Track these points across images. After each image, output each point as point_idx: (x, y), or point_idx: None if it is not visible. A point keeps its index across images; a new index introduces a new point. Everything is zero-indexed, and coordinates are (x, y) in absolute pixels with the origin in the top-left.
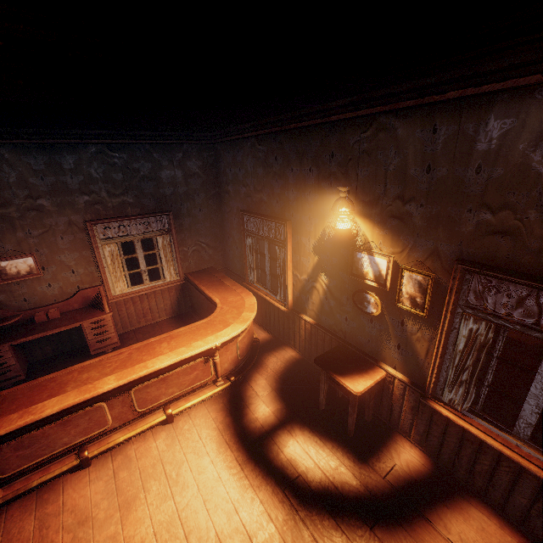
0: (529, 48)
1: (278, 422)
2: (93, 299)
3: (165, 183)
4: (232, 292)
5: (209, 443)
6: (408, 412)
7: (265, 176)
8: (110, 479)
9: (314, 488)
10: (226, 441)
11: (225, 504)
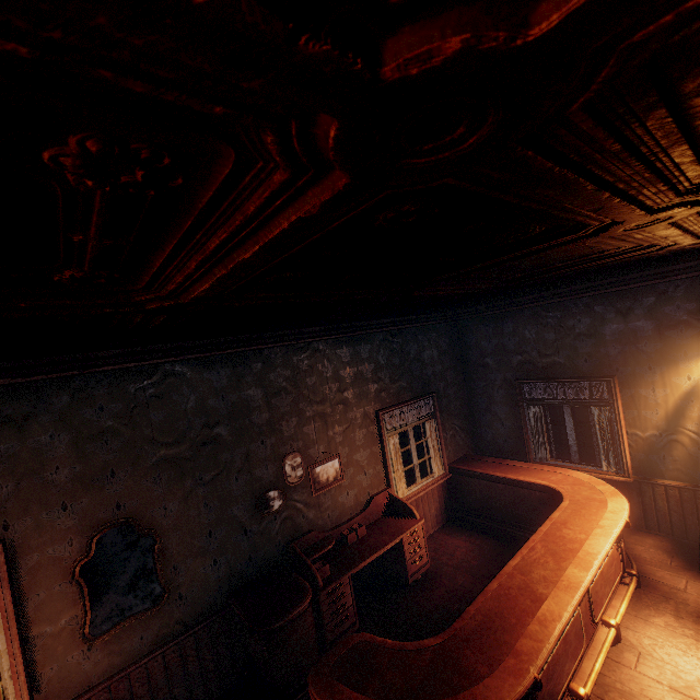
0: None
1: None
2: (383, 507)
3: (427, 363)
4: (541, 471)
5: None
6: None
7: (561, 338)
8: None
9: None
10: None
11: None
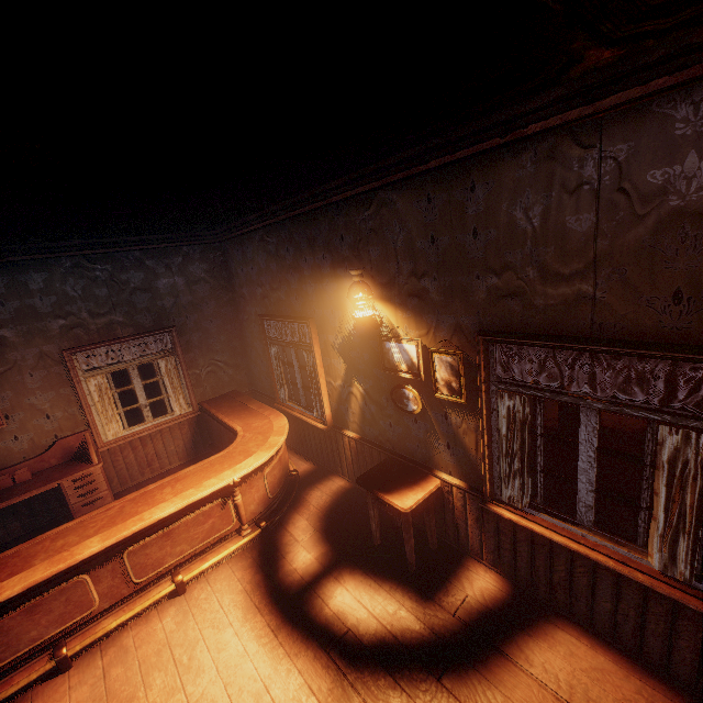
0: (481, 116)
1: (323, 569)
2: (77, 449)
3: (164, 294)
4: (258, 416)
5: (232, 610)
6: (474, 526)
7: (280, 271)
8: (98, 681)
9: (367, 642)
10: (256, 604)
11: (252, 684)
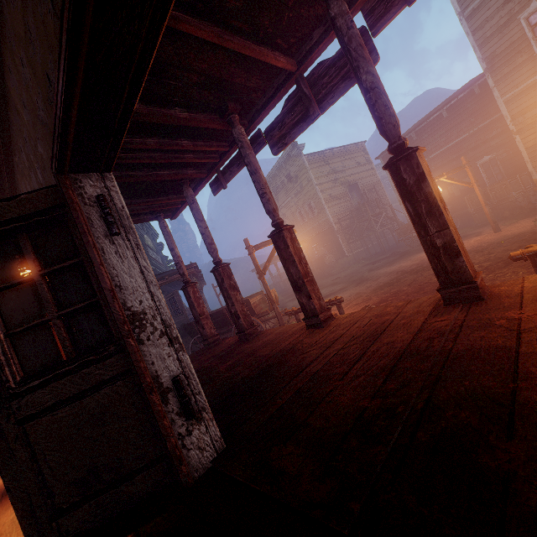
0: None
1: None
2: None
3: None
4: None
5: None
6: None
7: None
8: None
9: None
10: None
11: None
